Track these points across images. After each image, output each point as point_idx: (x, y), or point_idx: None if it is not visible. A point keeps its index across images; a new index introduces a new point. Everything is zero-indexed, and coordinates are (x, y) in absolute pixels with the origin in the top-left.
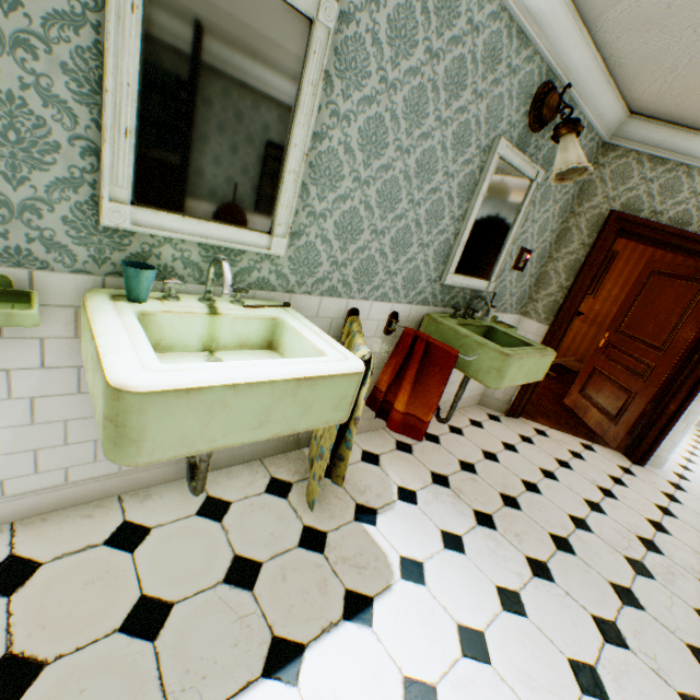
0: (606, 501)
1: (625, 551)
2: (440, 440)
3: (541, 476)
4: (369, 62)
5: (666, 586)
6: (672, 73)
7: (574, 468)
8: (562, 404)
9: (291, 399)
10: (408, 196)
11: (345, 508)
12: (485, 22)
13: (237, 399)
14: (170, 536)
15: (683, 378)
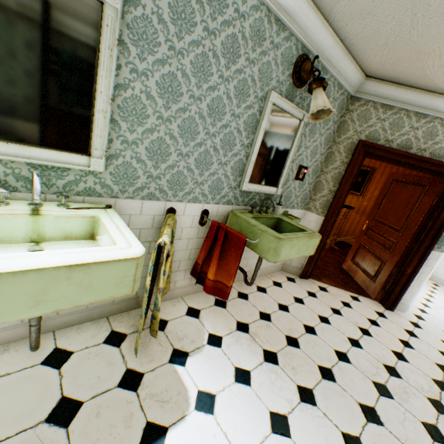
0: (364, 338)
1: (373, 377)
2: (248, 297)
3: (319, 321)
4: (158, 35)
5: (402, 404)
6: (386, 48)
7: (343, 314)
8: (341, 268)
9: (66, 282)
10: (205, 130)
11: (163, 352)
12: (249, 12)
13: (3, 285)
14: (12, 383)
15: (415, 251)
